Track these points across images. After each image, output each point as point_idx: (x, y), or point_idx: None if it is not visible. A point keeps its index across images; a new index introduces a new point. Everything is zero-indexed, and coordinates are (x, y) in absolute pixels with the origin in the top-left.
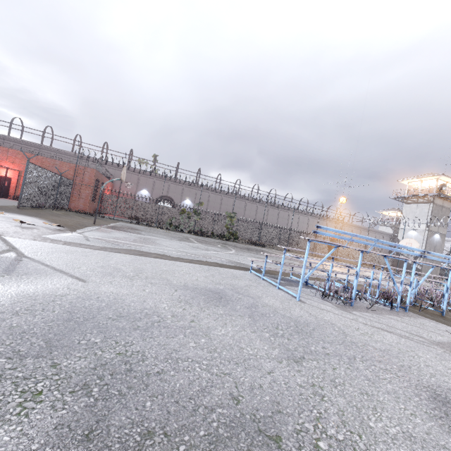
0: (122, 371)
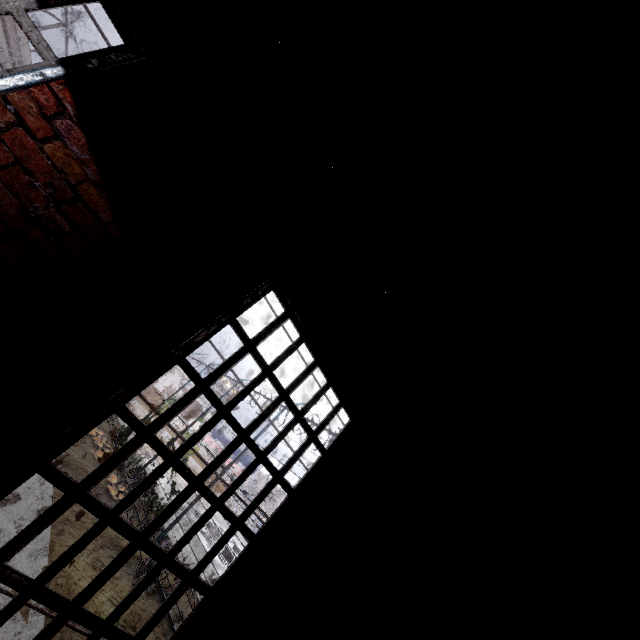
0: None
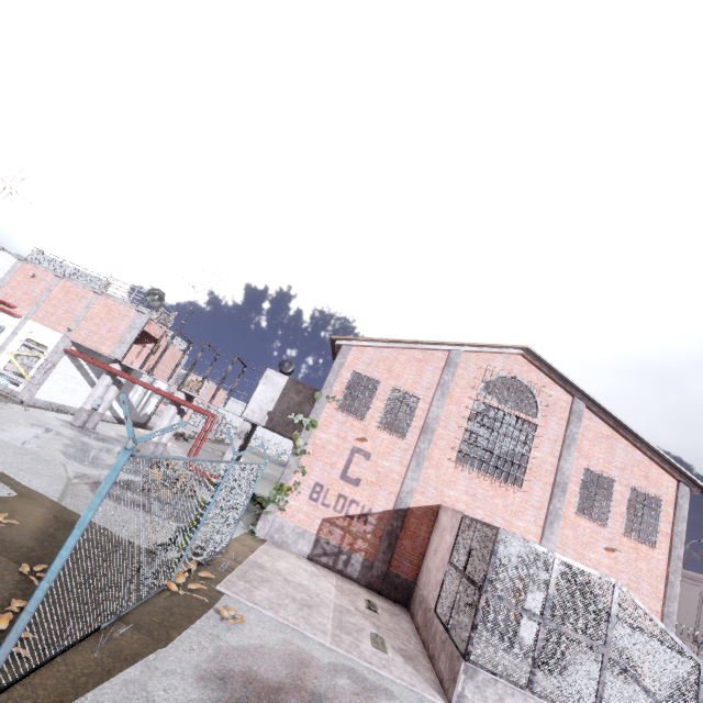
0: (86, 457)
